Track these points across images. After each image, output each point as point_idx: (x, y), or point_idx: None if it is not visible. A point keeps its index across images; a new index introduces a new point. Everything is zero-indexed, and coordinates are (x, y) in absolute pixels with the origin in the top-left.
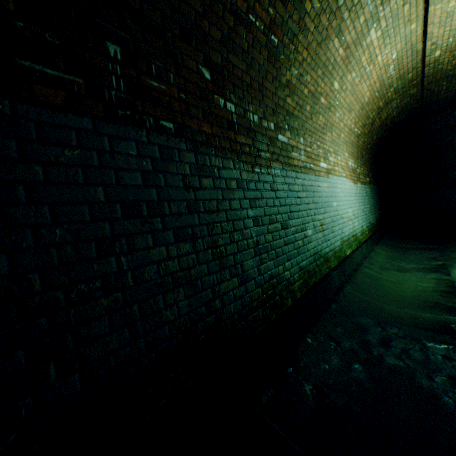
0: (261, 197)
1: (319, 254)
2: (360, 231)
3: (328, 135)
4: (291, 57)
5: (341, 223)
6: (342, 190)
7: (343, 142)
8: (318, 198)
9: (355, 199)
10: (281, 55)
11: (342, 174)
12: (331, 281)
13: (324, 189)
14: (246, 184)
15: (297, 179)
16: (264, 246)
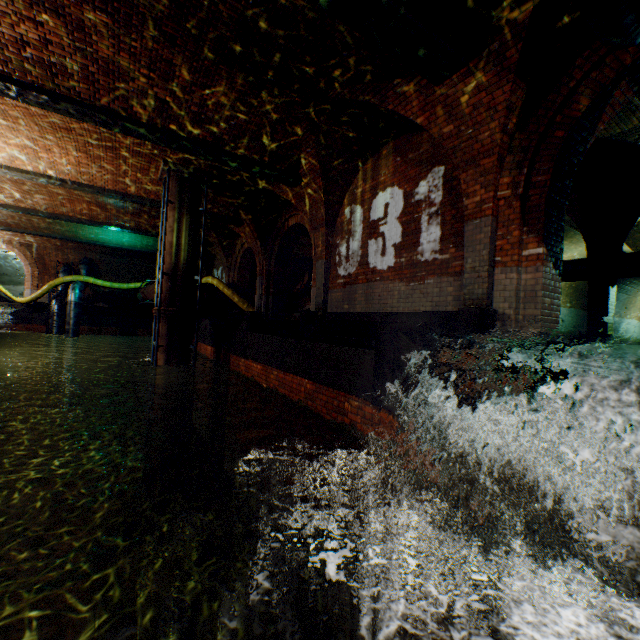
0: (615, 323)
1: (621, 336)
2: (636, 338)
3: (631, 308)
4: (626, 298)
5: (628, 332)
6: (632, 323)
7: (637, 309)
8: (624, 324)
9: (637, 327)
10: (624, 299)
11: (633, 319)
12: (622, 342)
13: (626, 322)
14: (614, 321)
15: (620, 320)
16: (614, 330)
